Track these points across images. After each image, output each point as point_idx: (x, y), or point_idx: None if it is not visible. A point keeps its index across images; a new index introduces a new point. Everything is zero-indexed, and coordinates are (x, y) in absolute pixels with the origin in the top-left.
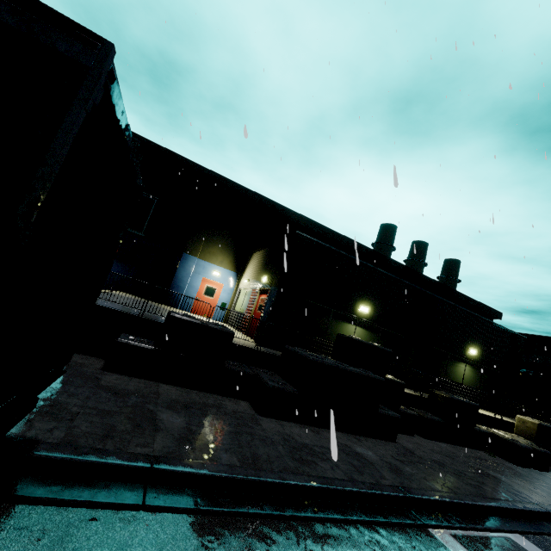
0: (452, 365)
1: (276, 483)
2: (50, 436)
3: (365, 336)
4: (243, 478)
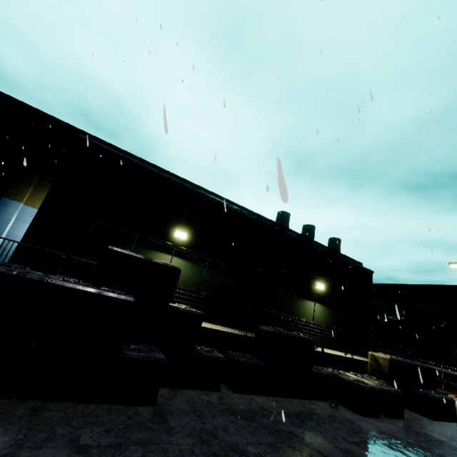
0: (299, 302)
1: None
2: None
3: (186, 268)
4: None
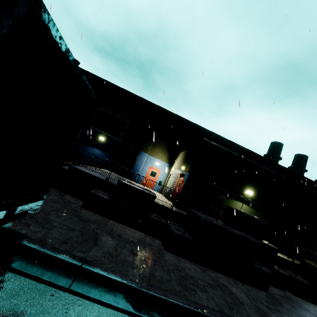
0: None
1: (160, 298)
2: (34, 235)
3: (249, 211)
4: (137, 288)
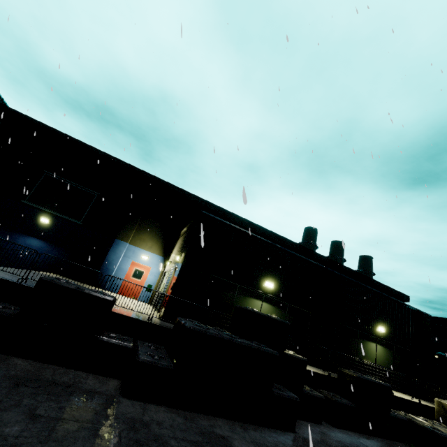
0: (363, 343)
1: None
2: None
3: (272, 312)
4: None
